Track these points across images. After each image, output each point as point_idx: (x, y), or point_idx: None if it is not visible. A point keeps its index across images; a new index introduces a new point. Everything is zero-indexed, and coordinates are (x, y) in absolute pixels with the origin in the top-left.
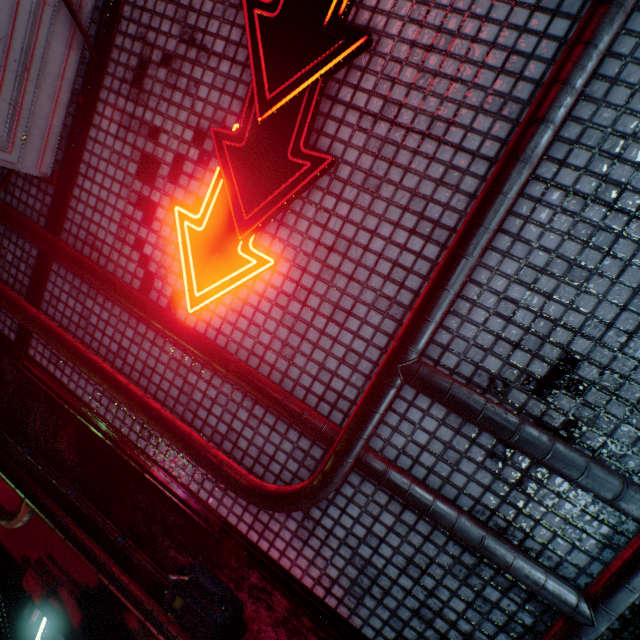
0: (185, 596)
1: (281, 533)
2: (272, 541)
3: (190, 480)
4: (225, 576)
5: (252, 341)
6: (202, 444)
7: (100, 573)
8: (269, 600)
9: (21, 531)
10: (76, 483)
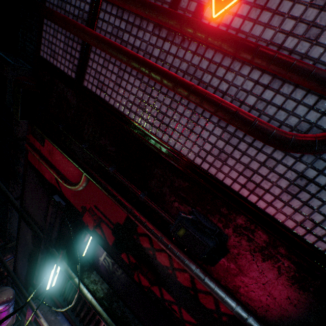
0: (187, 228)
1: (271, 190)
2: (261, 196)
3: (195, 156)
4: (215, 219)
5: (272, 32)
6: (235, 107)
7: (129, 214)
8: (250, 235)
9: (80, 194)
10: (112, 164)
